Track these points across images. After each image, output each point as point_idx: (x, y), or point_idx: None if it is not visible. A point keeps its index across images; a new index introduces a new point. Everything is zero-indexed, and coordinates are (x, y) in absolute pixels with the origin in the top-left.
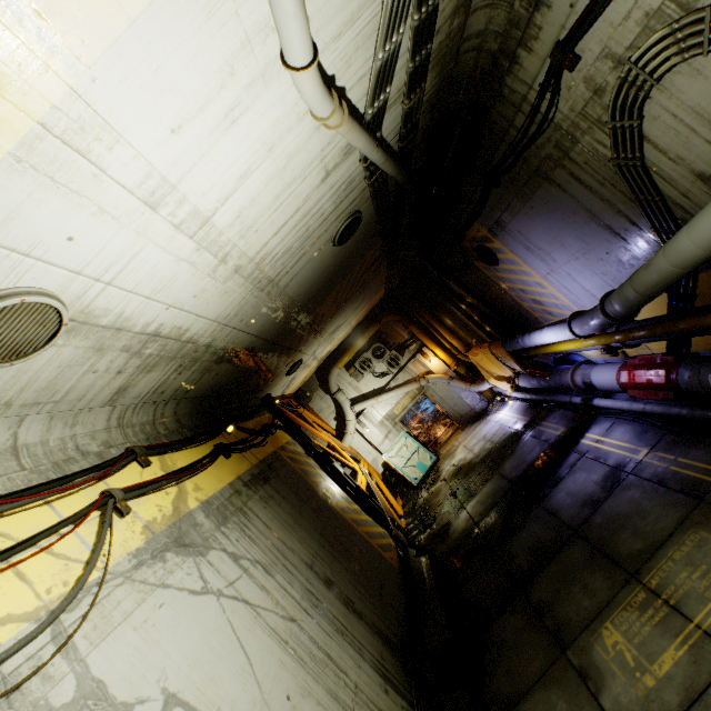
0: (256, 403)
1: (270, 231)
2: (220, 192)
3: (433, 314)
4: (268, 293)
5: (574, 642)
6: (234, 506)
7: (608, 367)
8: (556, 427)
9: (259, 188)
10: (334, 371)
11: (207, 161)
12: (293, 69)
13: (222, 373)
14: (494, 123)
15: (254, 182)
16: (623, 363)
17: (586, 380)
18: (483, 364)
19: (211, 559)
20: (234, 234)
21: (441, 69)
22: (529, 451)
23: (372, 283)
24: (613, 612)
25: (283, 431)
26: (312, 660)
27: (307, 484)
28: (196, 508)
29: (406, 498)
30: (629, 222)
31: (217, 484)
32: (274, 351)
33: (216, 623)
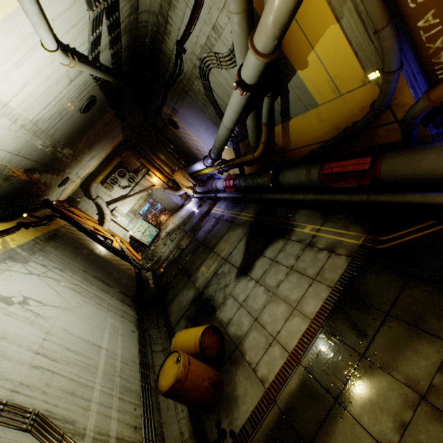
0: (39, 204)
1: (41, 107)
2: (13, 92)
3: (154, 153)
4: (42, 138)
5: (193, 275)
6: (38, 248)
7: (221, 180)
8: (206, 207)
9: (33, 89)
10: (94, 185)
11: (6, 81)
12: (48, 51)
13: (15, 183)
14: (162, 62)
15: (31, 87)
16: (225, 178)
17: (215, 186)
18: (180, 181)
19: (31, 265)
20: (21, 110)
21: (129, 34)
22: (195, 219)
23: (112, 132)
24: (205, 262)
25: (61, 219)
26: (88, 295)
27: (80, 243)
28: (15, 247)
29: (143, 252)
30: (217, 120)
31: (24, 239)
32: (49, 171)
33: (39, 283)
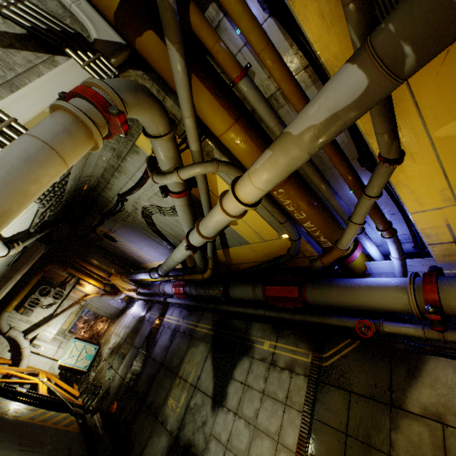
0: None
1: None
2: None
3: (85, 259)
4: None
5: (161, 412)
6: None
7: (169, 285)
8: (156, 313)
9: None
10: (5, 315)
11: None
12: None
13: None
14: (101, 201)
15: None
16: (174, 283)
17: (163, 290)
18: (120, 284)
19: None
20: None
21: (69, 192)
22: (146, 329)
23: (35, 255)
24: (171, 392)
25: None
26: None
27: None
28: None
29: (80, 382)
30: (161, 241)
31: None
32: None
33: None
